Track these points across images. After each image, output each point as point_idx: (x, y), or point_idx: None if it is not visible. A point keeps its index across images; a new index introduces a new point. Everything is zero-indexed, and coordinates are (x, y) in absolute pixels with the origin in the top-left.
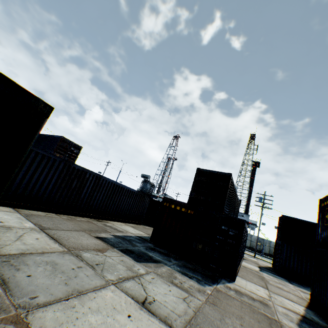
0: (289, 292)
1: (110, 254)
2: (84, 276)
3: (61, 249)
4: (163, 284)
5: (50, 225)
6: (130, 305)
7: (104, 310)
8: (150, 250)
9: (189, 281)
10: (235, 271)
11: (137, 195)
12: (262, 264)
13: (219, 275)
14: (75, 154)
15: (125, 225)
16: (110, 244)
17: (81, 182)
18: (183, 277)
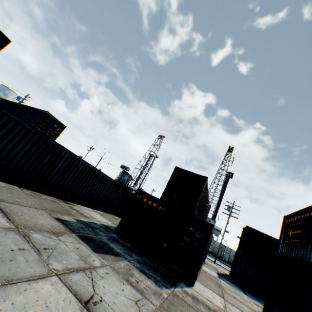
0: (243, 303)
1: (66, 240)
2: (23, 261)
3: (8, 225)
4: (117, 281)
5: (7, 197)
6: (69, 304)
7: (33, 308)
8: (112, 241)
9: (146, 281)
10: (195, 275)
11: (112, 183)
12: (221, 270)
13: (178, 278)
14: (57, 131)
15: (93, 211)
16: (70, 228)
17: (54, 158)
18: (140, 275)
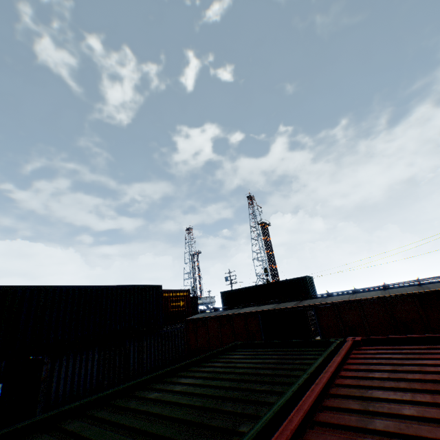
0: None
1: None
2: None
3: None
4: None
5: None
6: None
7: None
8: None
9: None
10: None
11: None
12: None
13: None
14: None
15: None
16: None
17: None
18: None
